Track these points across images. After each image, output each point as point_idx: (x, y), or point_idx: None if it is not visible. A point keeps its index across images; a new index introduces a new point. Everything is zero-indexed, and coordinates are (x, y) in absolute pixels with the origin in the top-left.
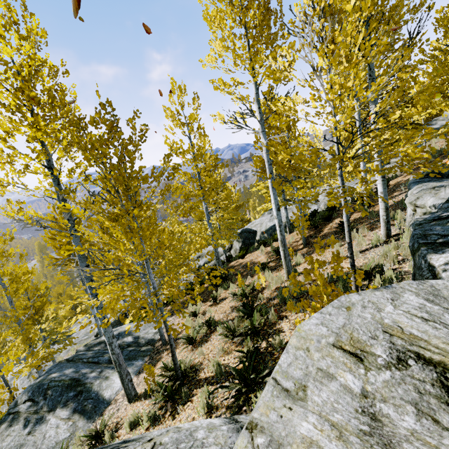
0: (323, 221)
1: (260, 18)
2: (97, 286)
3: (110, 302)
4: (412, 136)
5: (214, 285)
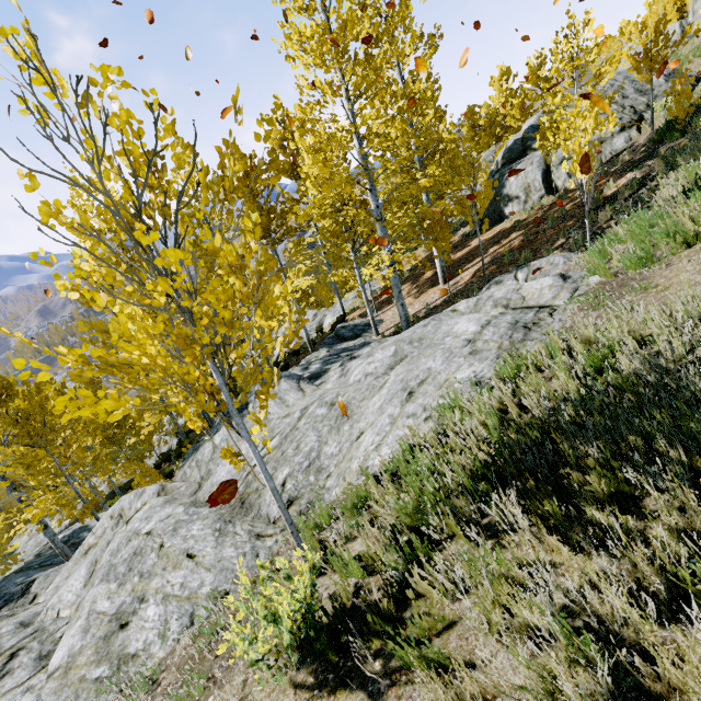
0: (282, 370)
1: (132, 256)
2: (26, 505)
3: (38, 514)
4: (348, 280)
5: (178, 457)
